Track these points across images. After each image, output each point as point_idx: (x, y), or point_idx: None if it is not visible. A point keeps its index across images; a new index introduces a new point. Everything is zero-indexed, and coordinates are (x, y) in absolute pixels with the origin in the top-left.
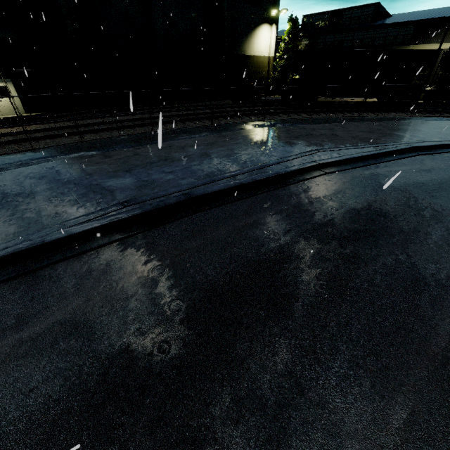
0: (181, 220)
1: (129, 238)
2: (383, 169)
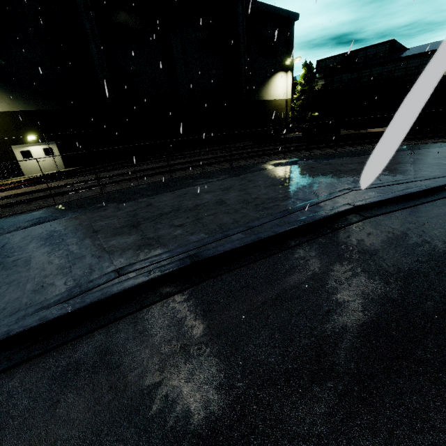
0: (183, 292)
1: (116, 322)
2: (442, 209)
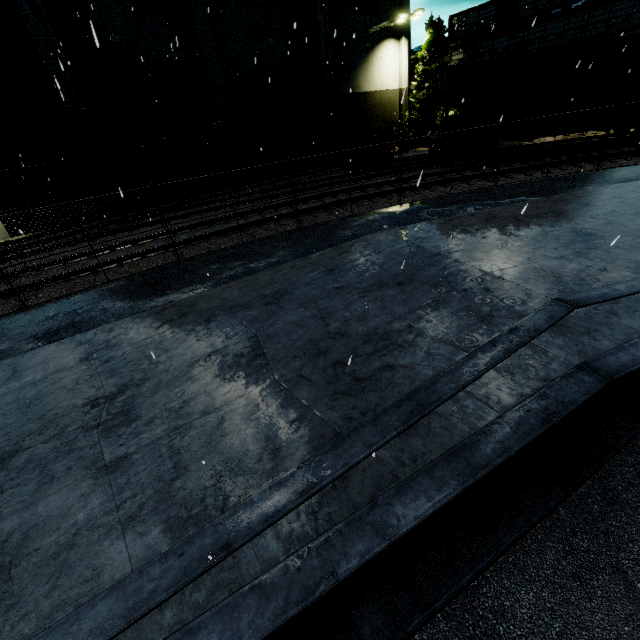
0: None
1: None
2: None
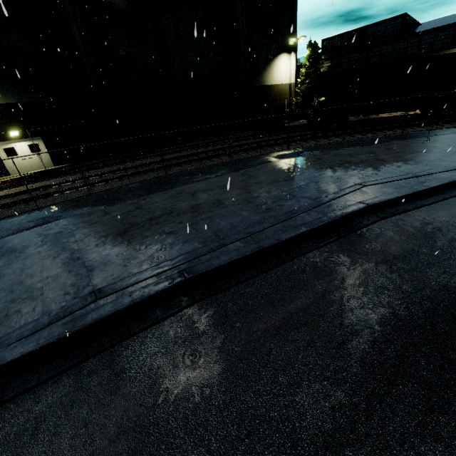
0: (171, 318)
1: (89, 360)
2: None
